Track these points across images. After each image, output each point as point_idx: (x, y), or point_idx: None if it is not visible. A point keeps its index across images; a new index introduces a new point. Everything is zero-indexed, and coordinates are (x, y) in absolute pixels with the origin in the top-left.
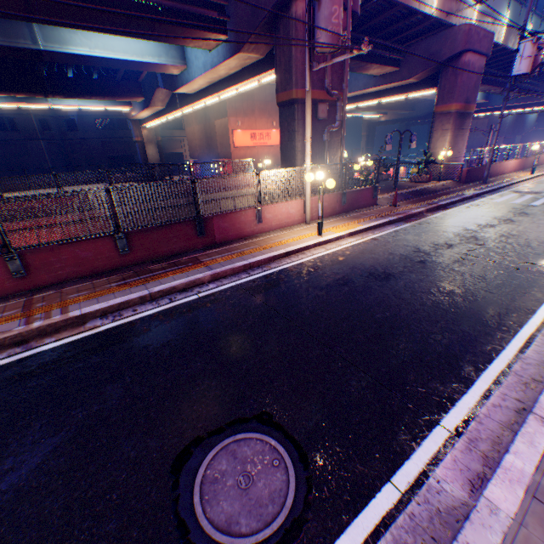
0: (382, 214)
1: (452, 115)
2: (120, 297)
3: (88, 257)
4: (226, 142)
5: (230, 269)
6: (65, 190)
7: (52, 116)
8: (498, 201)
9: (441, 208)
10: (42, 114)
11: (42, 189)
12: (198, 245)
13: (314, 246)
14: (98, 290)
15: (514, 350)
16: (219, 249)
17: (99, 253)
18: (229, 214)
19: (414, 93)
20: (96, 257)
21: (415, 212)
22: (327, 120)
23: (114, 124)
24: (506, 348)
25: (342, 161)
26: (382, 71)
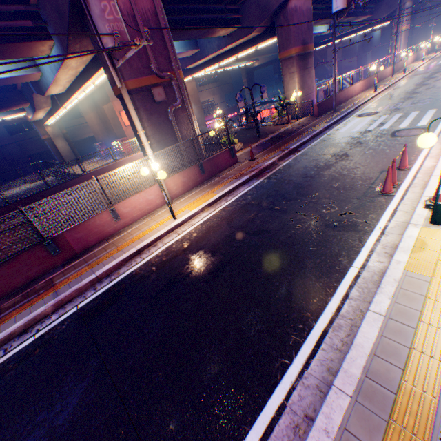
0: (239, 174)
1: (294, 58)
2: None
3: None
4: (118, 123)
5: (76, 291)
6: None
7: None
8: (342, 131)
9: (293, 152)
10: None
11: None
12: (57, 262)
13: (167, 233)
14: None
15: (301, 363)
16: (79, 260)
17: None
18: (81, 224)
19: (261, 44)
20: None
21: (267, 165)
22: (168, 100)
23: (24, 127)
24: (294, 361)
25: (195, 132)
26: (227, 31)
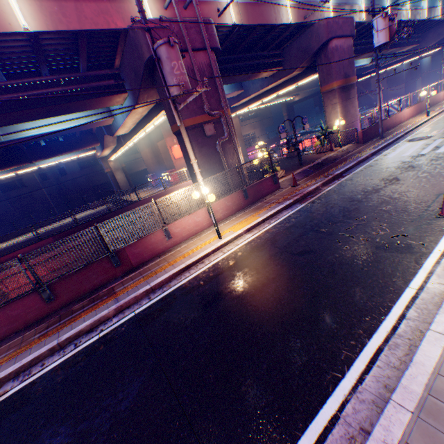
0: (281, 199)
1: (336, 91)
2: (33, 352)
3: (20, 314)
4: (168, 157)
5: (133, 298)
6: (60, 224)
7: (48, 169)
8: (391, 156)
9: (337, 177)
10: (40, 170)
11: (46, 226)
12: (118, 273)
13: (213, 251)
14: (22, 345)
15: (354, 378)
16: (135, 273)
17: (29, 307)
18: (139, 241)
19: (302, 81)
20: (27, 311)
21: (310, 190)
22: (217, 134)
23: (92, 162)
24: (346, 375)
25: (239, 161)
26: (269, 73)
